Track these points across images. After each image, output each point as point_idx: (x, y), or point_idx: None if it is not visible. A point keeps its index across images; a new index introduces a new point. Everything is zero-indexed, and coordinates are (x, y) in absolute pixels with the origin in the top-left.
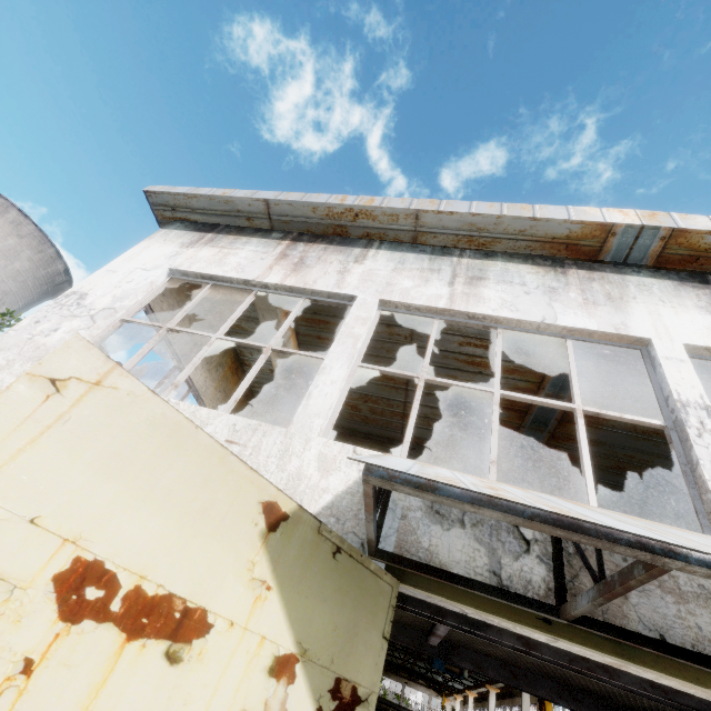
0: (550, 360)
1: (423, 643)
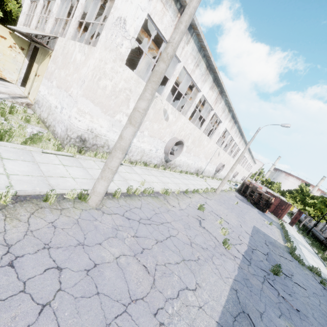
0: (97, 1)
1: None
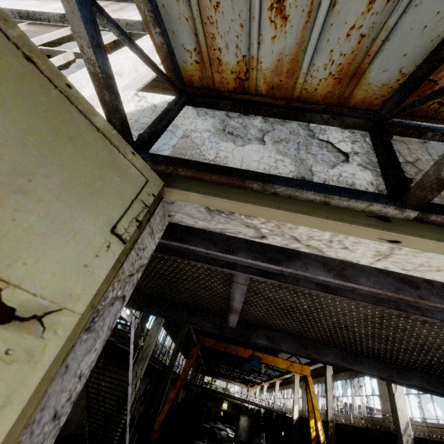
0: None
1: (224, 326)
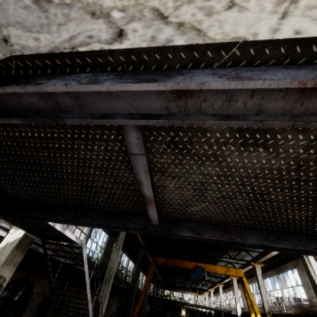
0: None
1: (148, 225)
